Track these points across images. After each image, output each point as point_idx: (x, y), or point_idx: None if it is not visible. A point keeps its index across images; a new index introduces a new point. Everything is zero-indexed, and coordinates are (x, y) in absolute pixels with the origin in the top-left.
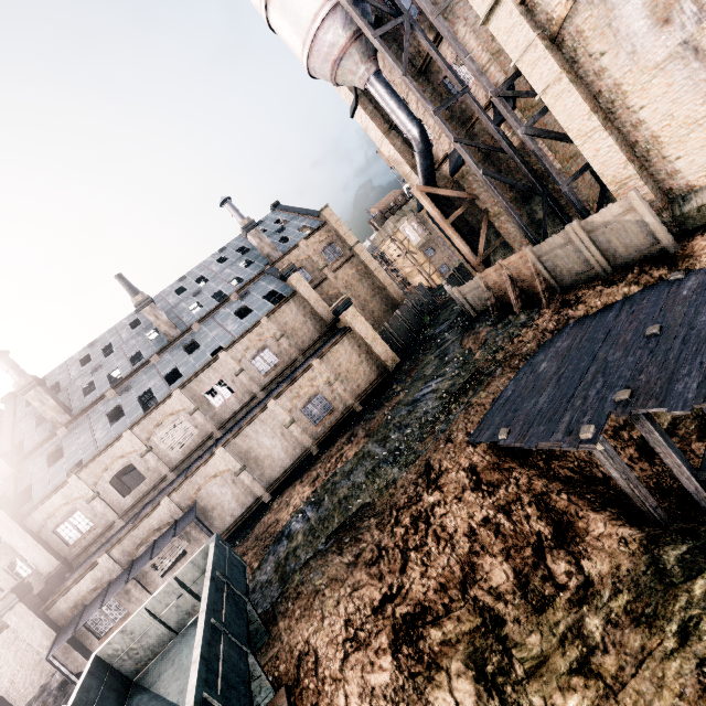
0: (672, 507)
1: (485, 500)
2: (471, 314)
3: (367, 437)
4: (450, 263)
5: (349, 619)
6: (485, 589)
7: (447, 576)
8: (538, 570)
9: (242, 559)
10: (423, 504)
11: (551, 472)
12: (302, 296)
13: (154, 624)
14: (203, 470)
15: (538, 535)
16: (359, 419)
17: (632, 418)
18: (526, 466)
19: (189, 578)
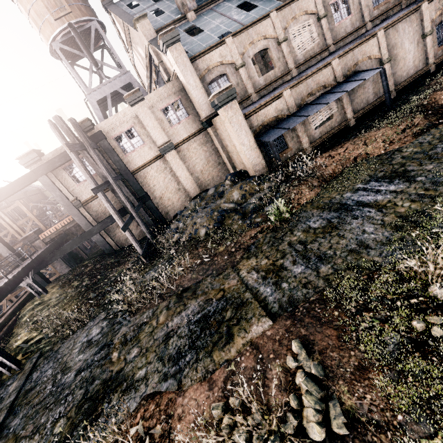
0: None
1: None
2: None
3: None
4: None
5: None
6: None
7: None
8: None
9: None
10: None
11: None
12: None
13: None
14: (363, 47)
15: None
16: None
17: None
18: None
19: None
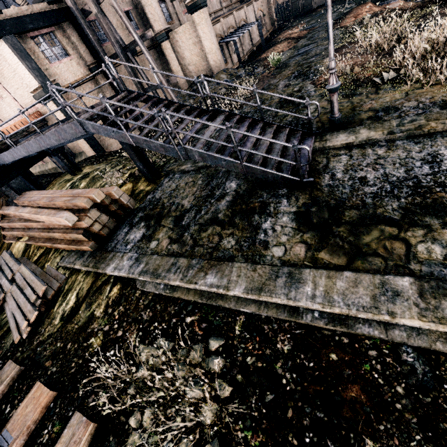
0: None
1: None
2: (307, 11)
3: (305, 23)
4: None
5: None
6: None
7: None
8: None
9: None
10: None
11: None
12: None
13: None
14: (241, 12)
15: None
16: (281, 31)
17: None
18: None
19: None
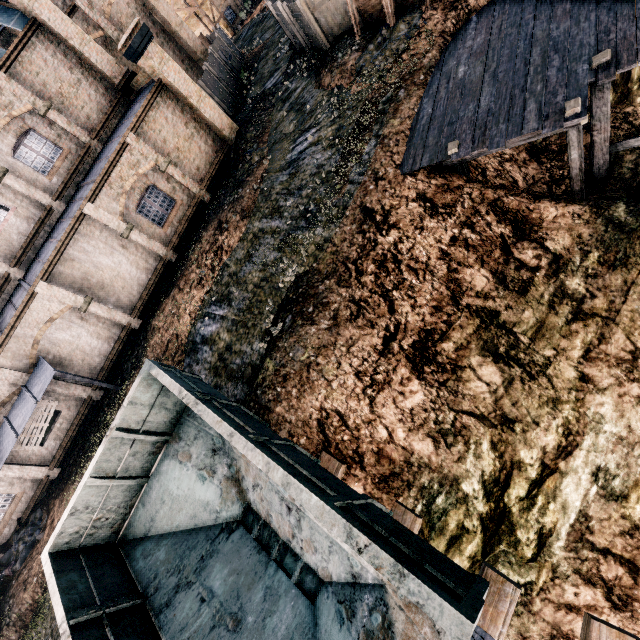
0: (569, 191)
1: (447, 222)
2: (317, 49)
3: (247, 218)
4: (235, 5)
5: (358, 371)
6: (474, 296)
7: (437, 298)
8: (510, 265)
9: (193, 375)
10: (382, 247)
11: (488, 183)
12: (53, 30)
13: (114, 485)
14: (28, 318)
15: (502, 237)
16: (217, 206)
17: (596, 90)
18: (469, 181)
19: (135, 421)
